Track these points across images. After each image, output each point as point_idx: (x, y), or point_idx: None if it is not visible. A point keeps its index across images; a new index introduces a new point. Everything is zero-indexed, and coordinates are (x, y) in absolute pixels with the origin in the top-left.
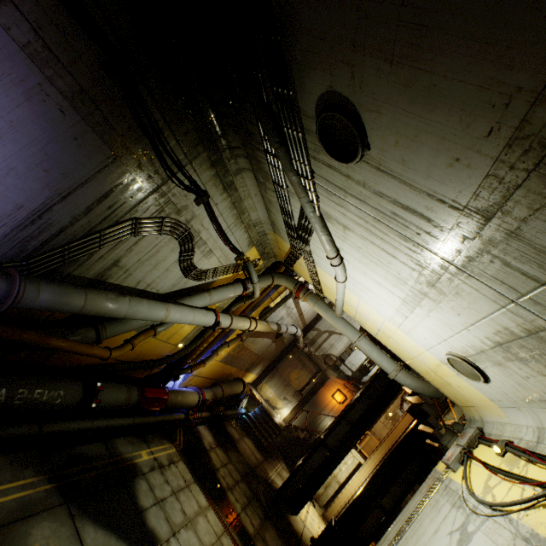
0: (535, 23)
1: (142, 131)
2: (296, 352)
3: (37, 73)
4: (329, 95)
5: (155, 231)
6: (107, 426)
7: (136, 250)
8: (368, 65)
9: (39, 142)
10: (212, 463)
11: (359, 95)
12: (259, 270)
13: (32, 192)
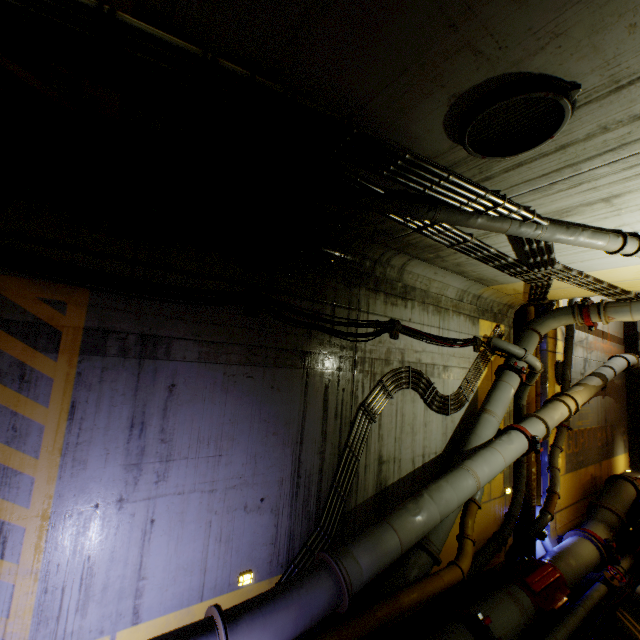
0: None
1: (306, 329)
2: None
3: (218, 367)
4: (457, 106)
5: (385, 399)
6: None
7: (385, 432)
8: (492, 14)
9: (254, 416)
10: None
11: (504, 57)
12: (508, 336)
13: (279, 460)
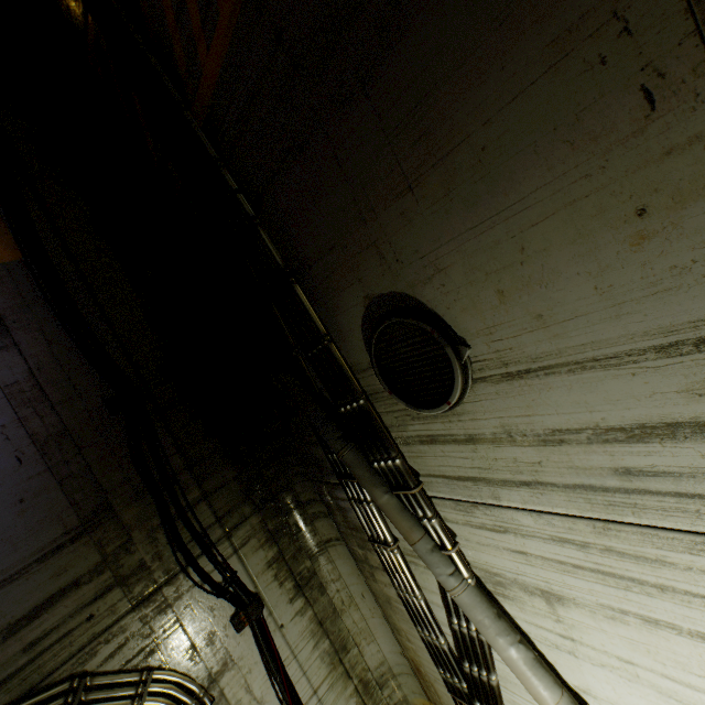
0: None
1: (145, 483)
2: None
3: (9, 413)
4: (371, 311)
5: None
6: None
7: None
8: (389, 221)
9: None
10: None
11: (402, 272)
12: None
13: None
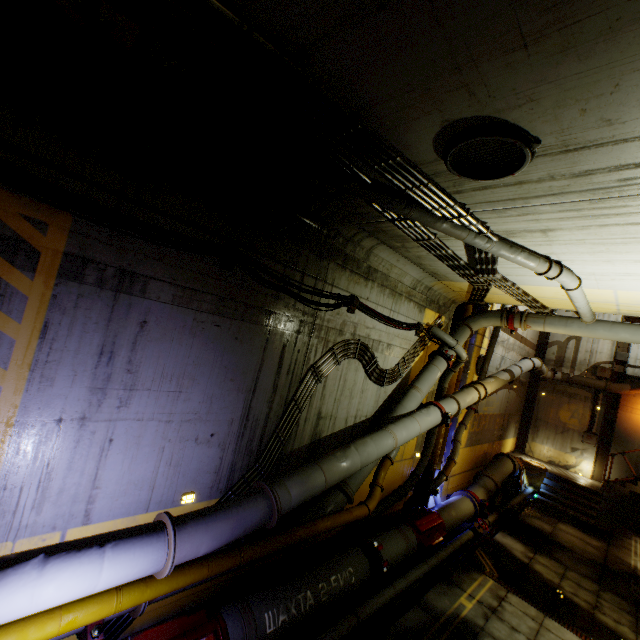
0: None
1: (275, 290)
2: (546, 385)
3: (189, 312)
4: (447, 129)
5: (333, 365)
6: (408, 585)
7: (328, 393)
8: (489, 70)
9: (216, 361)
10: (546, 580)
11: (491, 103)
12: (446, 327)
13: (232, 404)
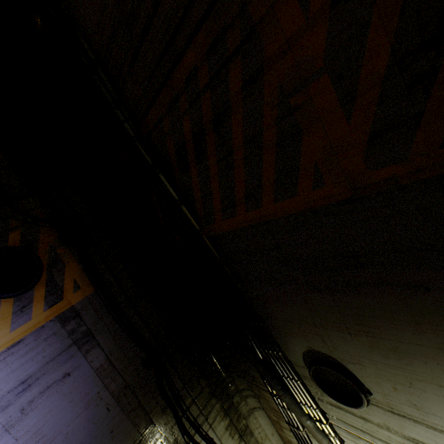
0: (443, 312)
1: (166, 402)
2: None
3: (100, 384)
4: (311, 352)
5: None
6: None
7: None
8: (332, 334)
9: None
10: None
11: (335, 352)
12: None
13: None
